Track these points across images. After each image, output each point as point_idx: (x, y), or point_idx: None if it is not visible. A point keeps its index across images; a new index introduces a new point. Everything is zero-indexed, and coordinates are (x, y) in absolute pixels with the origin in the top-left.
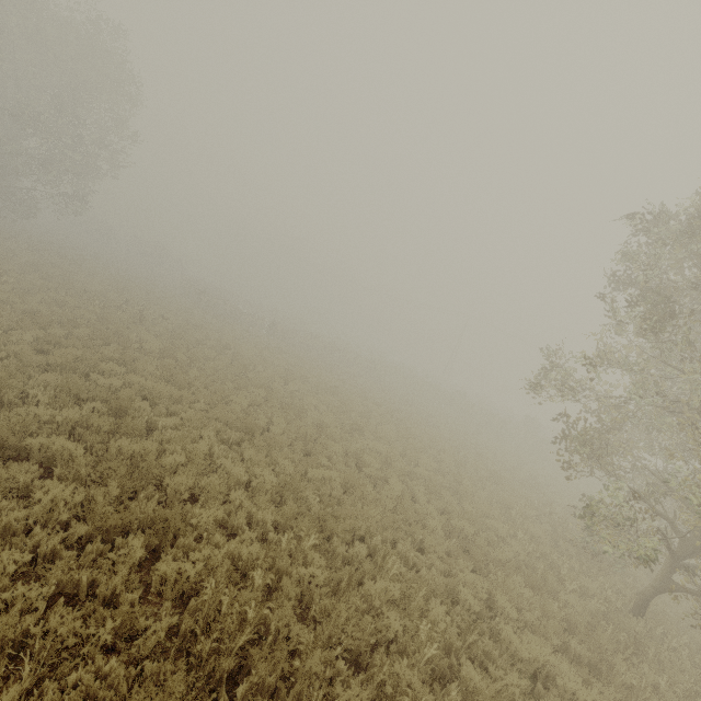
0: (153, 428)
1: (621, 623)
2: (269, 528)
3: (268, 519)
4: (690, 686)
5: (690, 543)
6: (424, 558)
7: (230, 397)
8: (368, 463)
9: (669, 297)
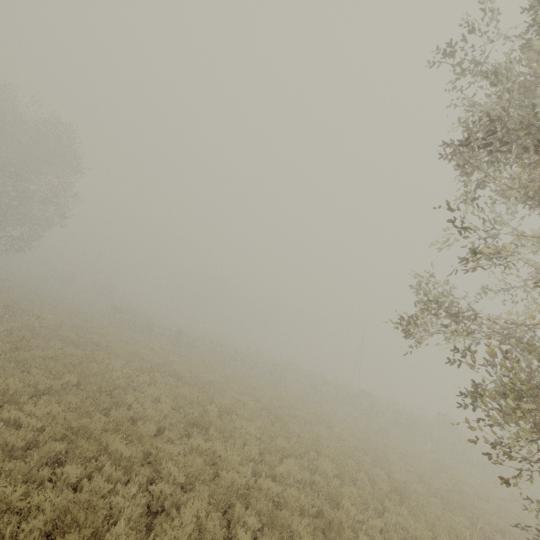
0: None
1: None
2: None
3: None
4: None
5: None
6: None
7: None
8: (167, 476)
9: None
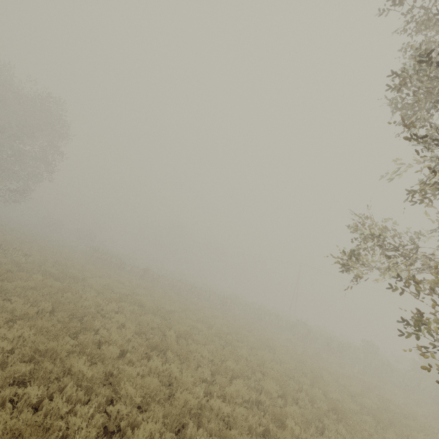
0: None
1: None
2: None
3: None
4: None
5: None
6: None
7: None
8: (124, 396)
9: None
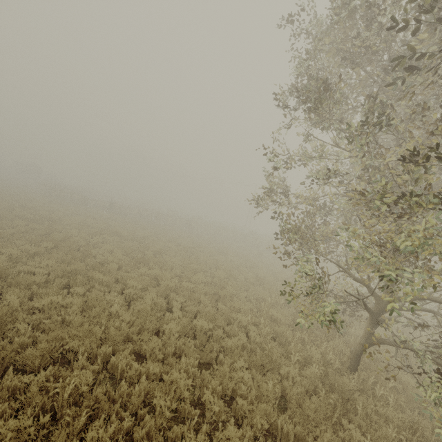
0: None
1: (335, 383)
2: None
3: None
4: (394, 435)
5: (383, 300)
6: (147, 363)
7: (0, 250)
8: (131, 286)
9: (326, 79)
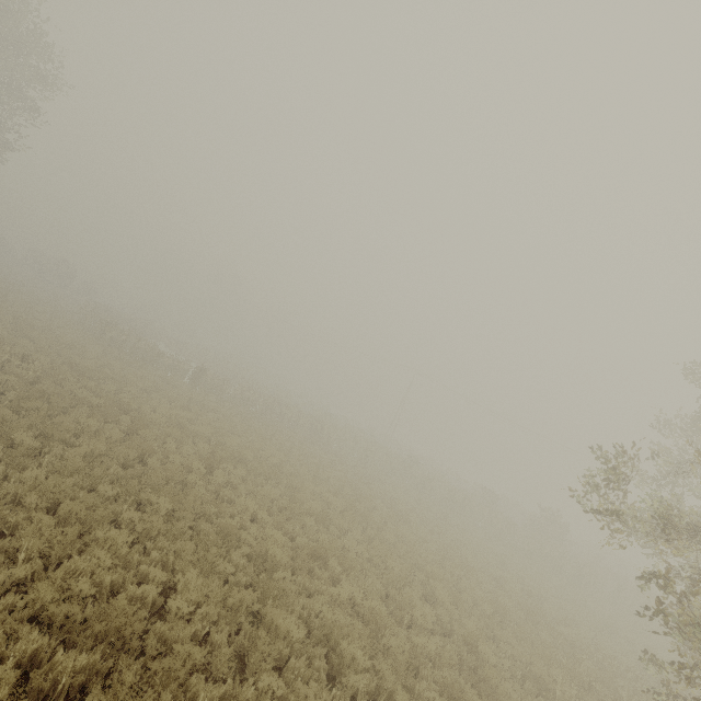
0: None
1: None
2: None
3: None
4: None
5: None
6: None
7: (94, 532)
8: (350, 659)
9: None
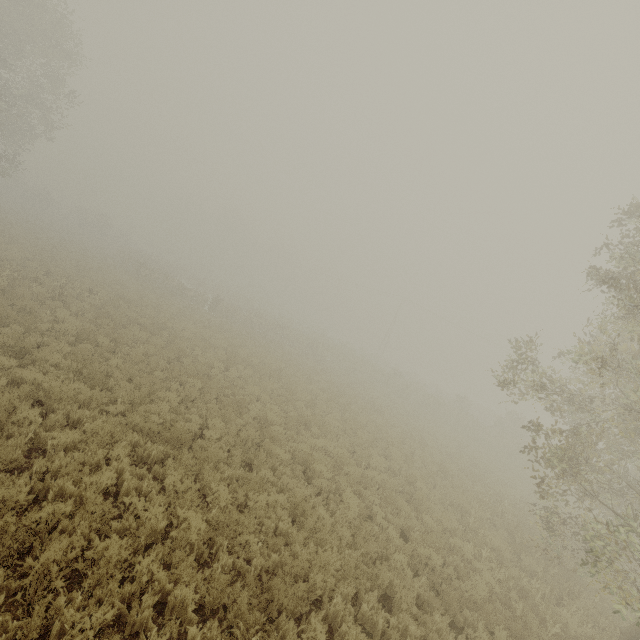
0: (42, 447)
1: None
2: (191, 615)
3: (190, 599)
4: None
5: None
6: (393, 614)
7: (157, 393)
8: (318, 472)
9: None
